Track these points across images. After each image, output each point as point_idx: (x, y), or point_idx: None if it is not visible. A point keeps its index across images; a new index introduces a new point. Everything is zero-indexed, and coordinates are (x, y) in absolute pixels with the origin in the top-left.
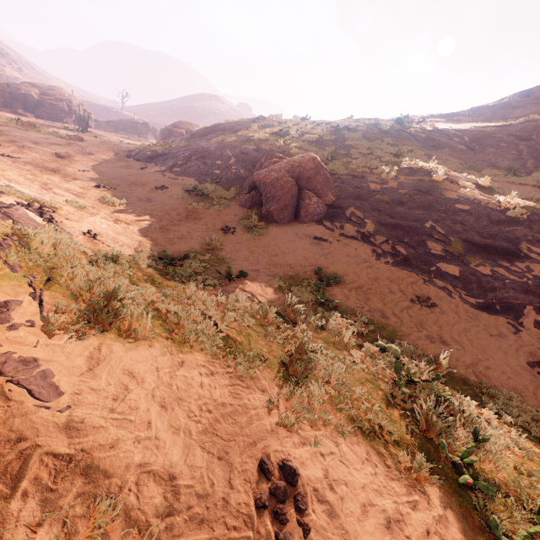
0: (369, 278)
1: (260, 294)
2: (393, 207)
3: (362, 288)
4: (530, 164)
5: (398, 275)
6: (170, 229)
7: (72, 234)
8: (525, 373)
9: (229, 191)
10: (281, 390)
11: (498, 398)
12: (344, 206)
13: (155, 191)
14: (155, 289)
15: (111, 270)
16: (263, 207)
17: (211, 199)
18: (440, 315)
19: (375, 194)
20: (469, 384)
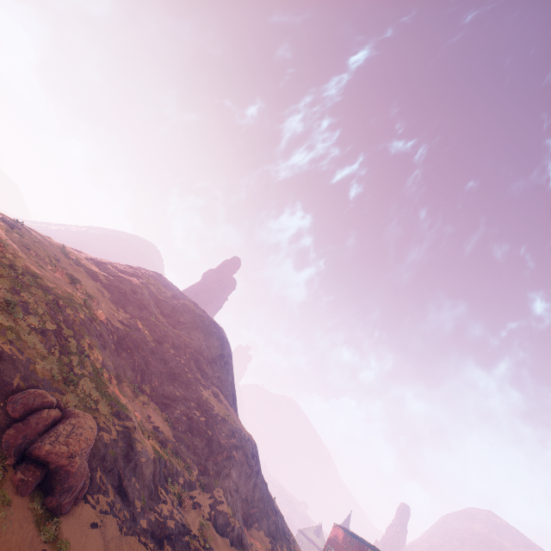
0: None
1: None
2: (119, 464)
3: None
4: (139, 378)
5: (132, 544)
6: None
7: None
8: None
9: None
10: None
11: None
12: (95, 468)
13: None
14: None
15: None
16: (54, 498)
17: None
18: None
19: (109, 448)
20: None
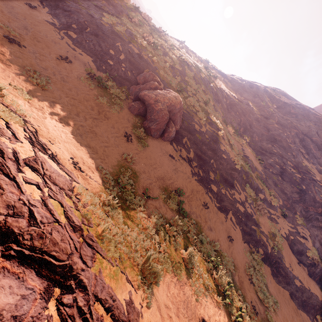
0: (190, 190)
1: (159, 207)
2: (202, 145)
3: (189, 197)
4: (242, 130)
5: (199, 188)
6: (97, 133)
7: (74, 174)
8: (227, 241)
9: (120, 90)
10: (188, 279)
11: (224, 257)
12: (183, 135)
13: (62, 63)
14: (134, 225)
15: (120, 221)
16: (146, 122)
17: (109, 94)
18: (209, 213)
19: (197, 133)
20: (218, 251)
